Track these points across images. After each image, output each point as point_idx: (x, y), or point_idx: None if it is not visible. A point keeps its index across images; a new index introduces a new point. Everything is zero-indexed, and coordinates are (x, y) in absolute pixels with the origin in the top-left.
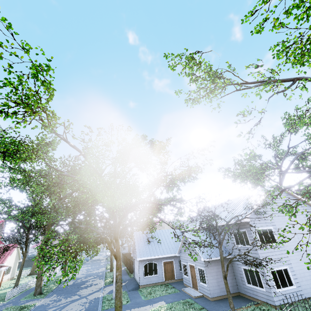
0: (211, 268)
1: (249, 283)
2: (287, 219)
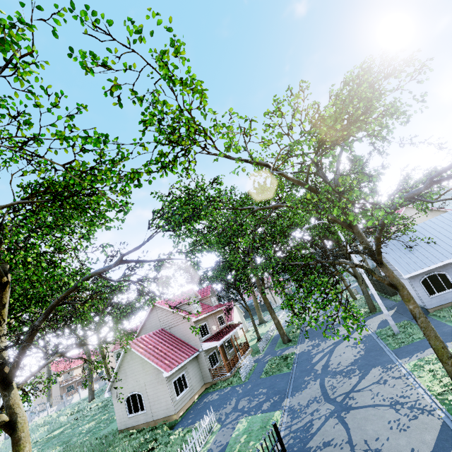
0: None
1: None
2: None
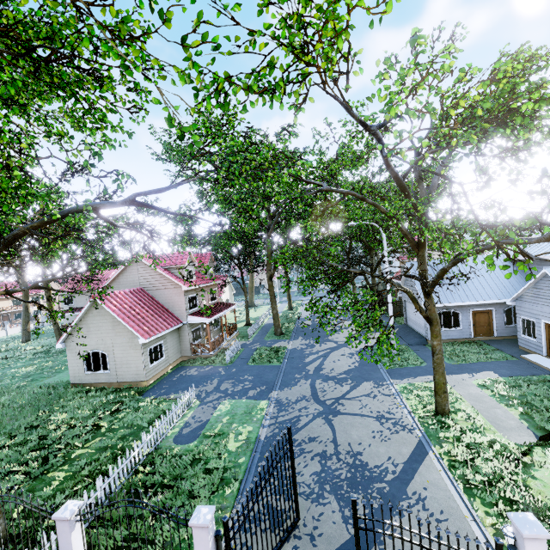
0: None
1: None
2: None
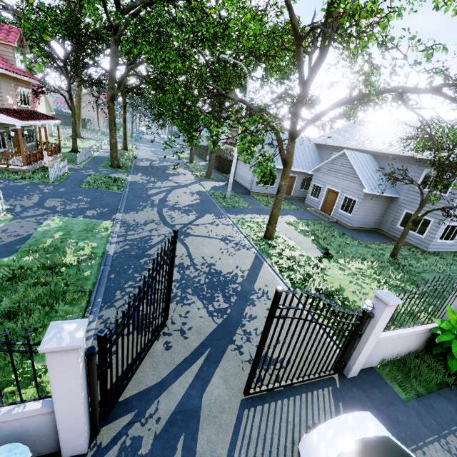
0: (367, 202)
1: (402, 226)
2: None
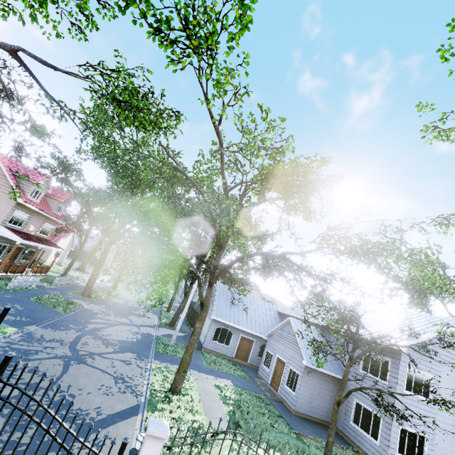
0: (310, 378)
1: (355, 423)
2: None
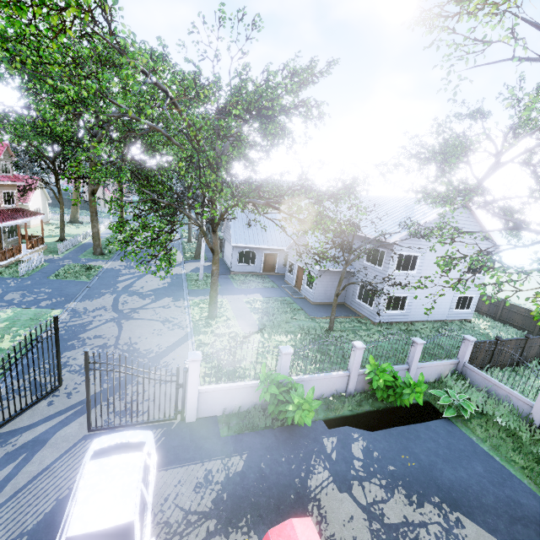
0: (323, 277)
1: (359, 299)
2: (445, 249)
